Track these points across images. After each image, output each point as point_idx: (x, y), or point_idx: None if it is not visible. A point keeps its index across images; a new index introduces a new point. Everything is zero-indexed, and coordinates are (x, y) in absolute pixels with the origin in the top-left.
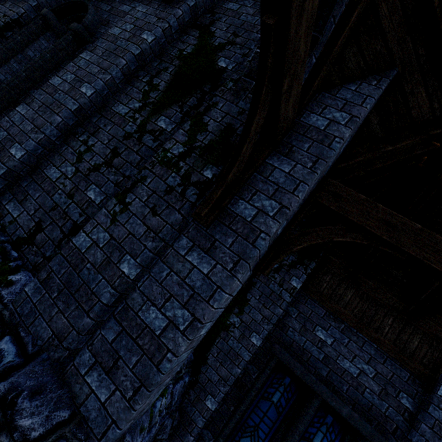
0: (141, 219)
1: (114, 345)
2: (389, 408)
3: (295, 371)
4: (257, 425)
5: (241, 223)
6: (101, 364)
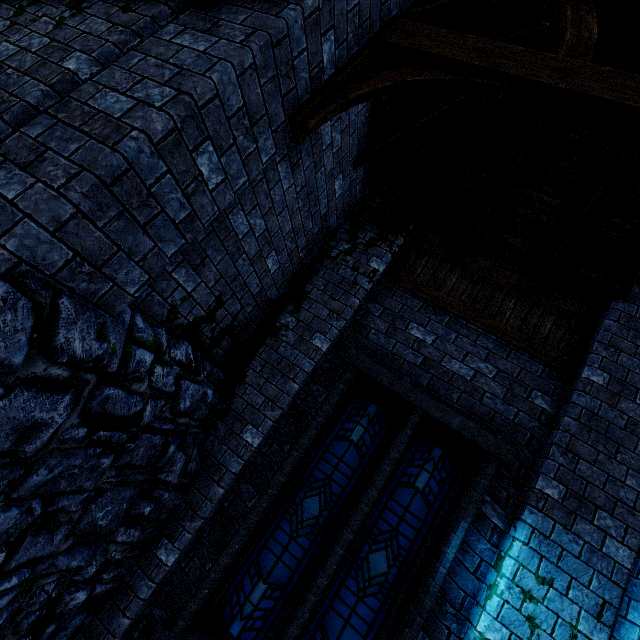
0: (104, 18)
1: (41, 139)
2: (518, 413)
3: (382, 380)
4: (328, 476)
5: (260, 1)
6: (15, 161)
